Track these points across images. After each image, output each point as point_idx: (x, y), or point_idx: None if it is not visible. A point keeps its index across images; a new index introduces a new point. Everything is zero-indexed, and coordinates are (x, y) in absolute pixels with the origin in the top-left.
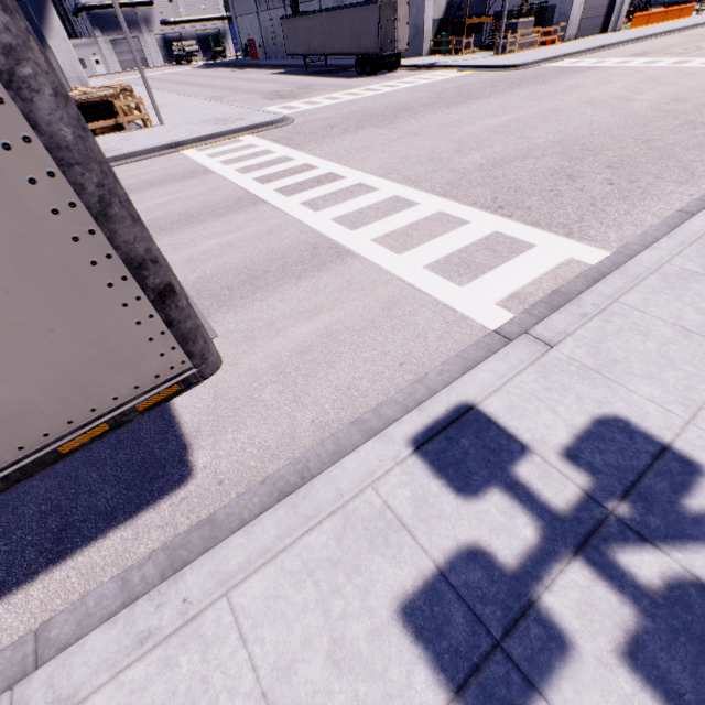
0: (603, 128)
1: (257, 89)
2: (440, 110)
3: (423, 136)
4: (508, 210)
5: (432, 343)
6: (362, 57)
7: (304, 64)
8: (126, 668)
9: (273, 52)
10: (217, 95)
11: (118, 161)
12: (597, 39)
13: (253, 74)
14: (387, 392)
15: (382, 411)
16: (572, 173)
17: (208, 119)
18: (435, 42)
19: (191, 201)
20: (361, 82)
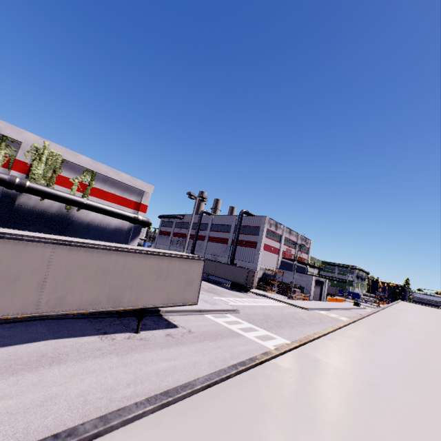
0: None
1: None
2: (305, 325)
3: None
4: None
5: None
6: (234, 283)
7: None
8: None
9: None
10: None
11: (178, 312)
12: (321, 303)
13: None
14: None
15: None
16: None
17: None
18: (258, 284)
19: (259, 352)
20: (239, 294)
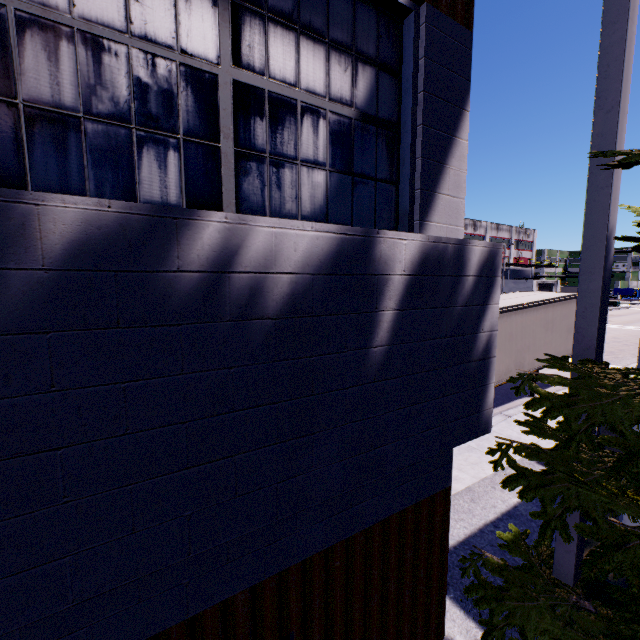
0: None
1: None
2: None
3: None
4: None
5: None
6: None
7: None
8: None
9: None
10: None
11: None
12: None
13: None
14: None
15: None
16: None
17: None
18: None
19: None
20: None
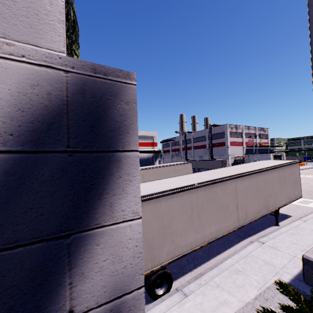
0: (307, 187)
1: None
2: None
3: None
4: (302, 197)
5: (310, 209)
6: None
7: None
8: (309, 219)
9: None
10: None
11: None
12: None
13: None
14: (309, 212)
15: (312, 212)
16: (309, 193)
17: None
18: None
19: None
20: None
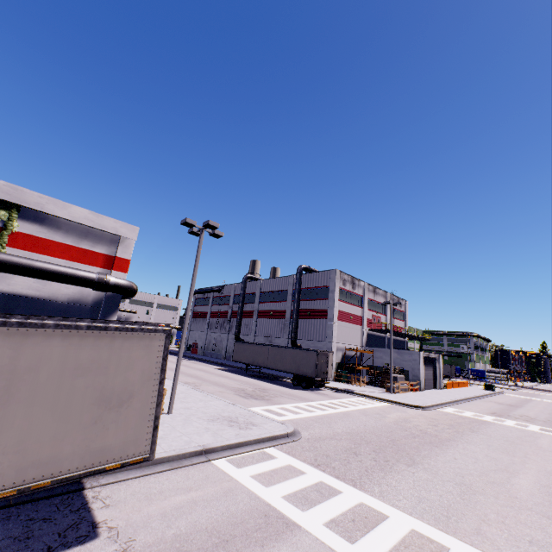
0: None
1: (221, 382)
2: (436, 449)
3: (485, 493)
4: None
5: None
6: (299, 376)
7: (240, 366)
8: None
9: (210, 352)
10: (189, 380)
11: (142, 466)
12: (439, 392)
13: (203, 365)
14: None
15: None
16: None
17: (215, 415)
18: (337, 374)
19: None
20: (307, 394)
